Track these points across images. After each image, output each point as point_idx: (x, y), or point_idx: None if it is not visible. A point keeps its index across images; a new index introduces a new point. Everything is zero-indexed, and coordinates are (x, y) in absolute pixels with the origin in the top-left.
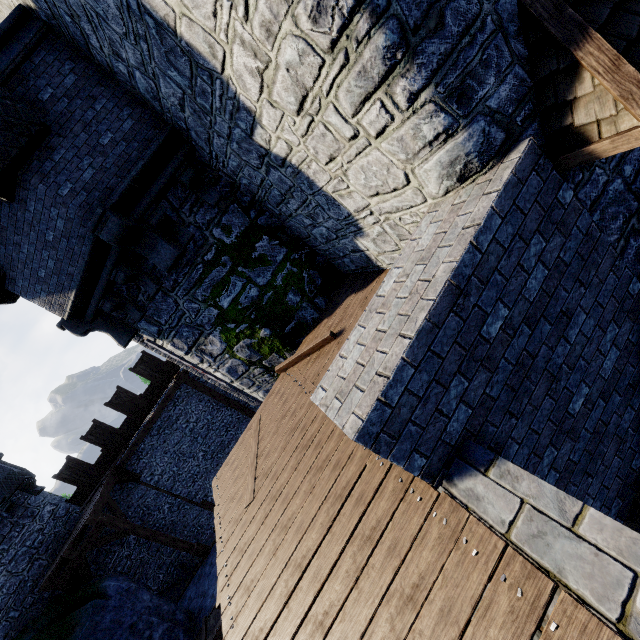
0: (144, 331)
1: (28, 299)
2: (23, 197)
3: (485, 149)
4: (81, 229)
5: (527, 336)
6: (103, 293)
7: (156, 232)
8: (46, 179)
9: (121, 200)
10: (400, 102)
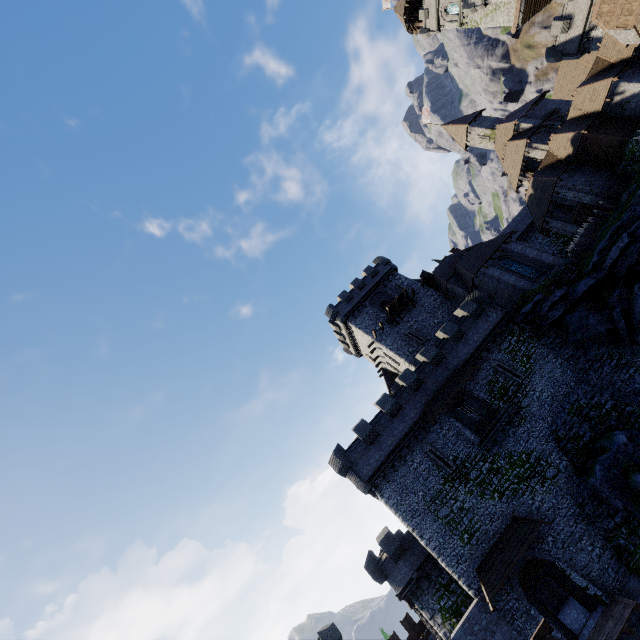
0: (417, 605)
1: (390, 584)
2: (399, 563)
3: (475, 594)
4: (409, 573)
5: (484, 633)
6: (409, 589)
7: (424, 577)
8: (404, 560)
9: (418, 568)
10: (461, 583)
